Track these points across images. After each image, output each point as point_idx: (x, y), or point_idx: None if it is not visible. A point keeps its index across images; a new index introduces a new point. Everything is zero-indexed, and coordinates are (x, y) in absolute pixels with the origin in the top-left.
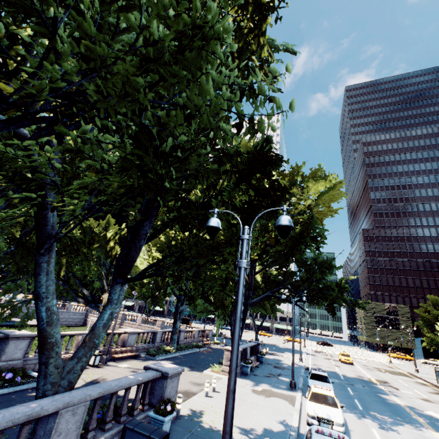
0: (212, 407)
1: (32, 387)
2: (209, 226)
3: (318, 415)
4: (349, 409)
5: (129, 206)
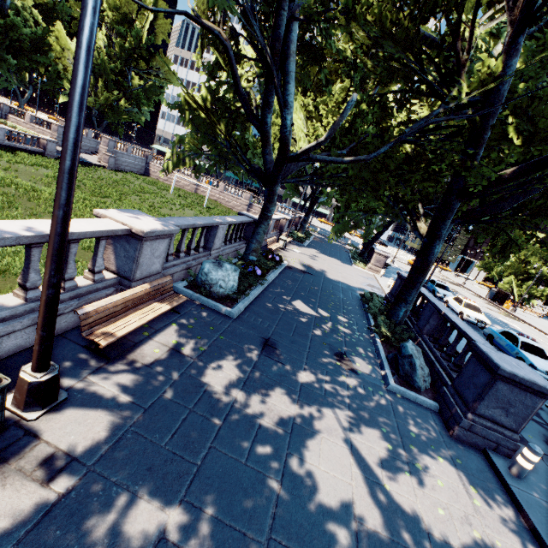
0: None
1: (284, 267)
2: None
3: (476, 318)
4: None
5: None
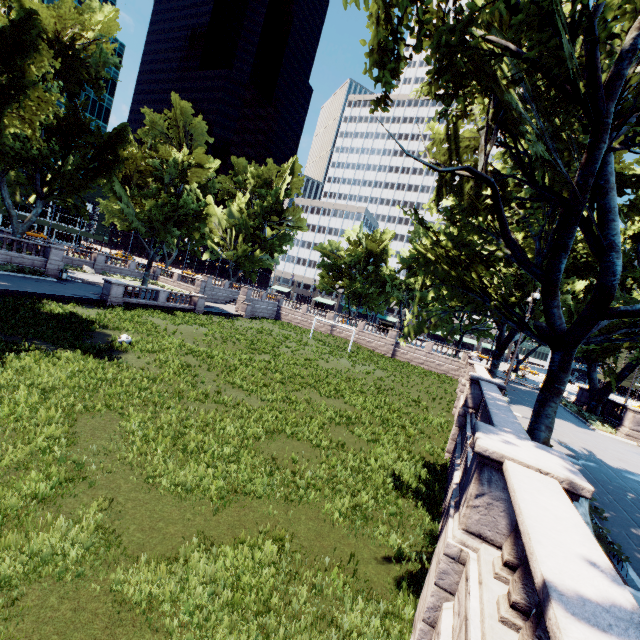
0: None
1: None
2: None
3: None
4: None
5: None
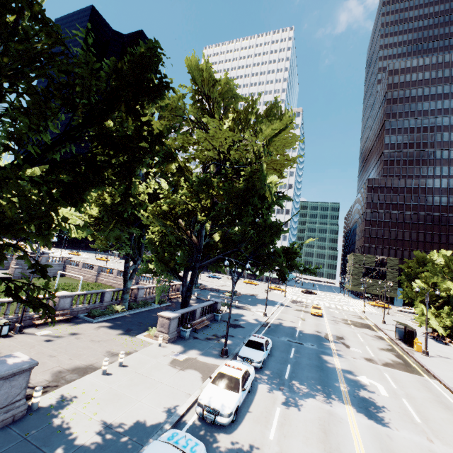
0: (96, 391)
1: None
2: None
3: (206, 403)
4: (272, 379)
5: None
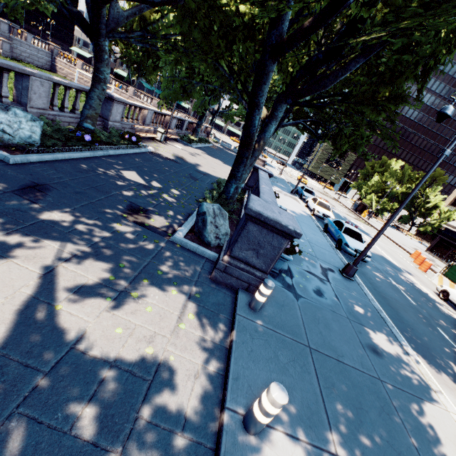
0: None
1: (147, 151)
2: (447, 114)
3: (324, 213)
4: None
5: (364, 33)
